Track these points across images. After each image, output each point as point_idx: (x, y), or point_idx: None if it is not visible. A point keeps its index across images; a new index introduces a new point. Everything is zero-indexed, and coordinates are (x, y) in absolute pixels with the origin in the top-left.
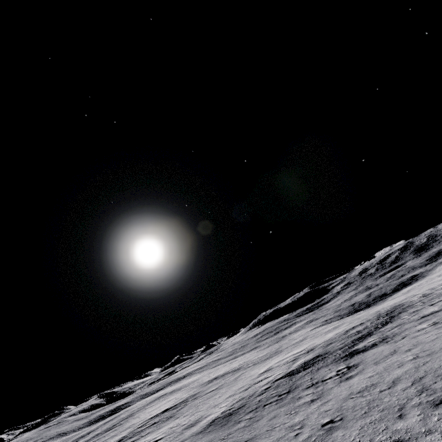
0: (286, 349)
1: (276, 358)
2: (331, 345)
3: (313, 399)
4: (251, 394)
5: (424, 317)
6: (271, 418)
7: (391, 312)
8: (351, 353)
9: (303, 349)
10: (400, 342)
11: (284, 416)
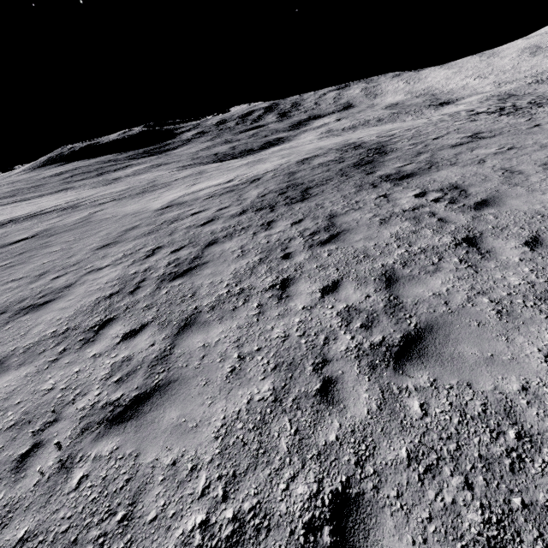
0: (180, 182)
1: (170, 191)
2: (302, 174)
3: (465, 238)
4: (184, 239)
5: (458, 146)
6: (387, 284)
7: (358, 147)
8: (390, 178)
9: (230, 180)
10: (489, 163)
11: (438, 277)
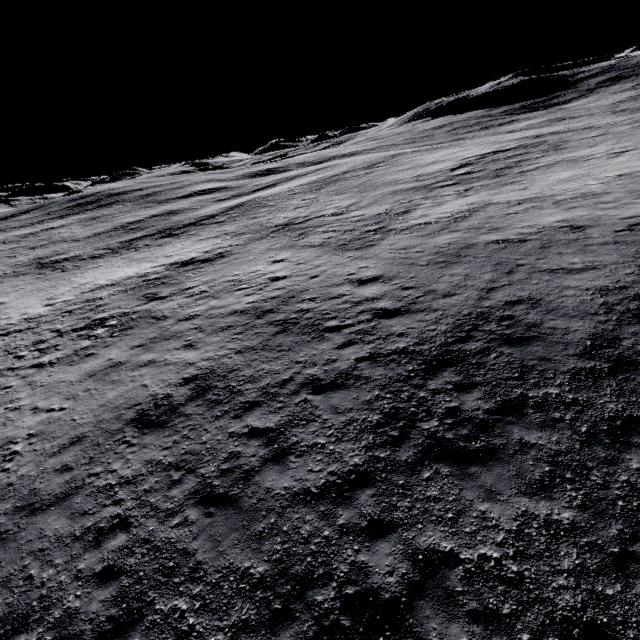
0: None
1: None
2: None
3: None
4: None
5: None
6: None
7: None
8: None
9: None
10: None
11: None
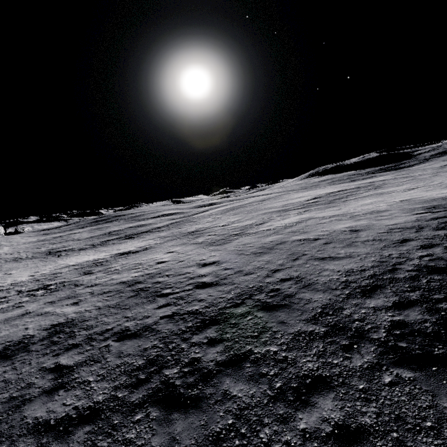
0: None
1: None
2: None
3: None
4: None
5: None
6: None
7: None
8: None
9: None
10: None
11: None
